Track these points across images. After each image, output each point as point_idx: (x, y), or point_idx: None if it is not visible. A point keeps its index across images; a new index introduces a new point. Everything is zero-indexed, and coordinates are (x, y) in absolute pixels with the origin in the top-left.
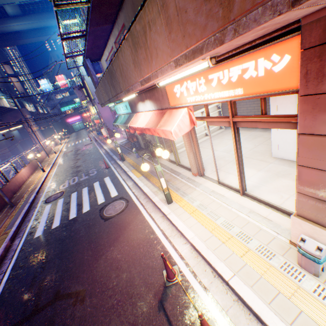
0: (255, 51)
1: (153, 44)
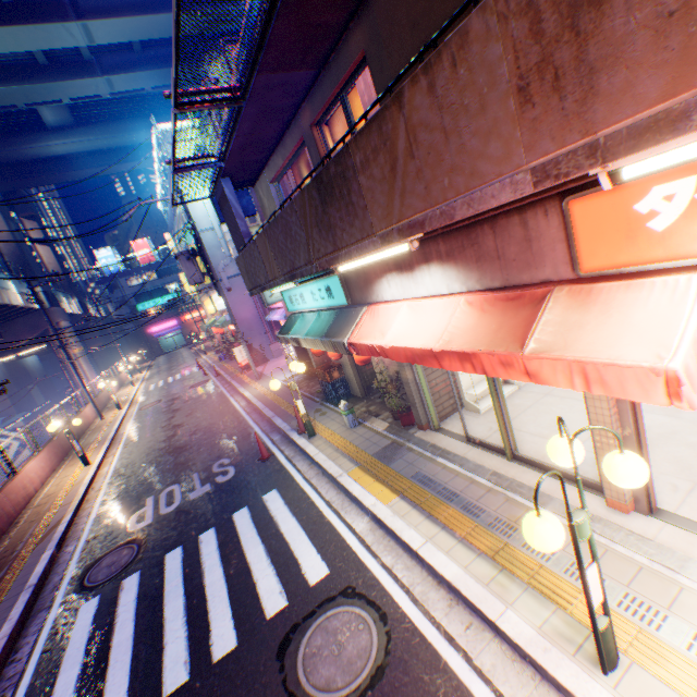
0: None
1: None
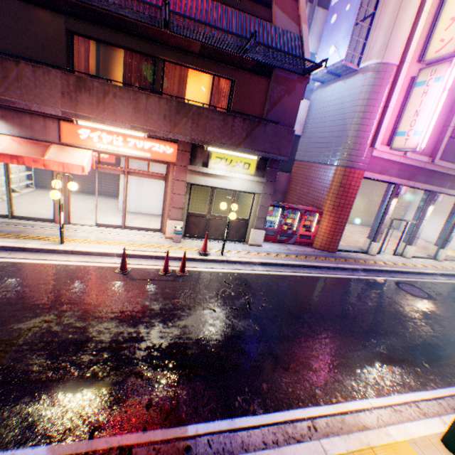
0: (161, 141)
1: (114, 106)
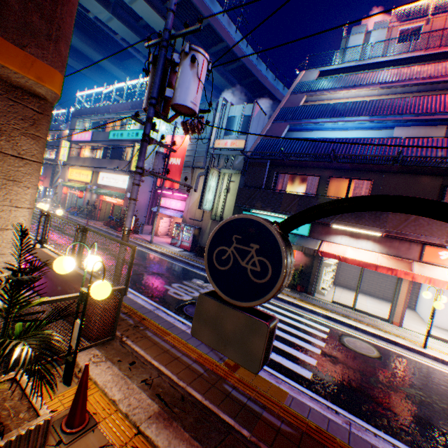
0: None
1: None
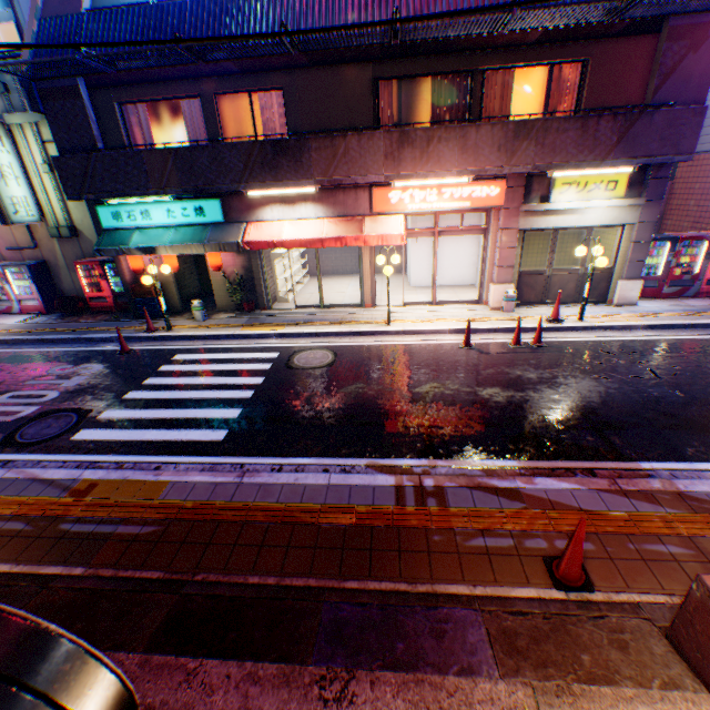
0: (482, 182)
1: (437, 153)
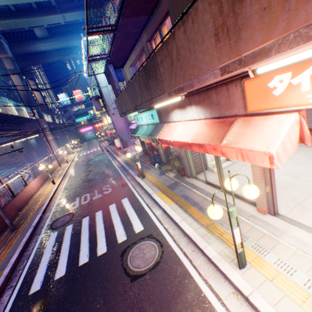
0: None
1: None
